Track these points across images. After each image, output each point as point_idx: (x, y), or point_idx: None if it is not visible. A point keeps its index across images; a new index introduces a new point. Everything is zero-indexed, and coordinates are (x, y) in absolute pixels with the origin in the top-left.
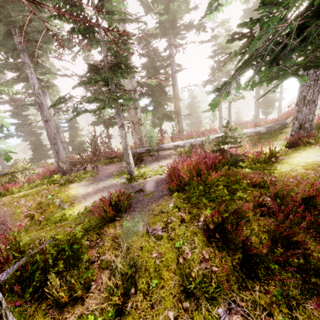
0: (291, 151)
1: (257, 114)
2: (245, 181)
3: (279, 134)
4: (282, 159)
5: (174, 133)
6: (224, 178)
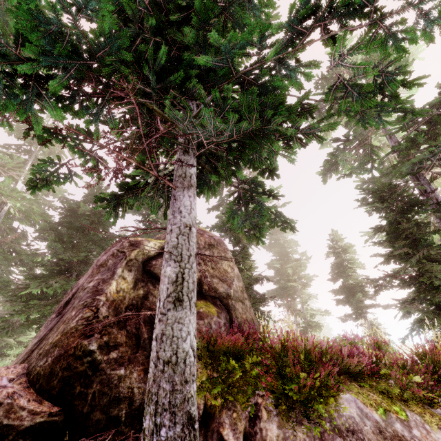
0: None
1: None
2: None
3: None
4: None
5: None
6: None
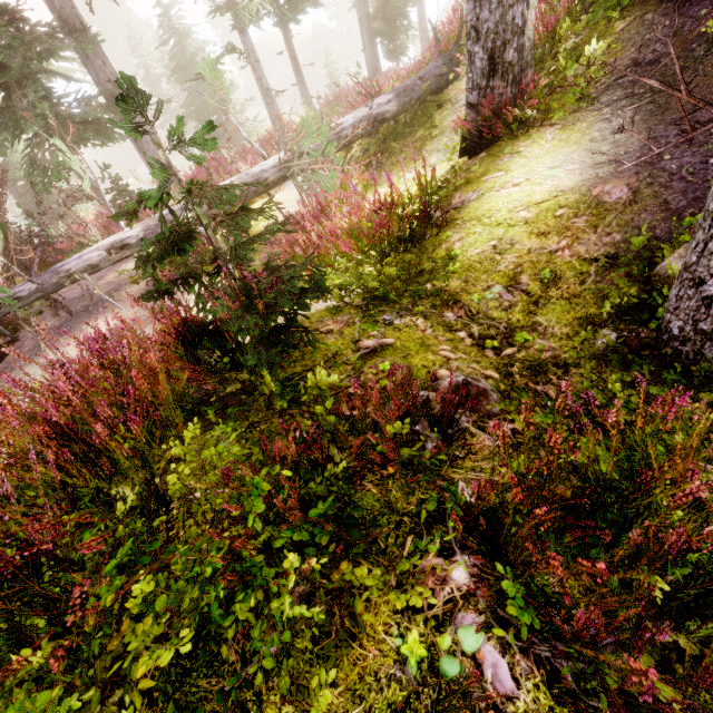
0: (479, 166)
1: (375, 61)
2: (287, 598)
3: (437, 112)
4: (462, 208)
5: (118, 189)
6: (151, 587)
